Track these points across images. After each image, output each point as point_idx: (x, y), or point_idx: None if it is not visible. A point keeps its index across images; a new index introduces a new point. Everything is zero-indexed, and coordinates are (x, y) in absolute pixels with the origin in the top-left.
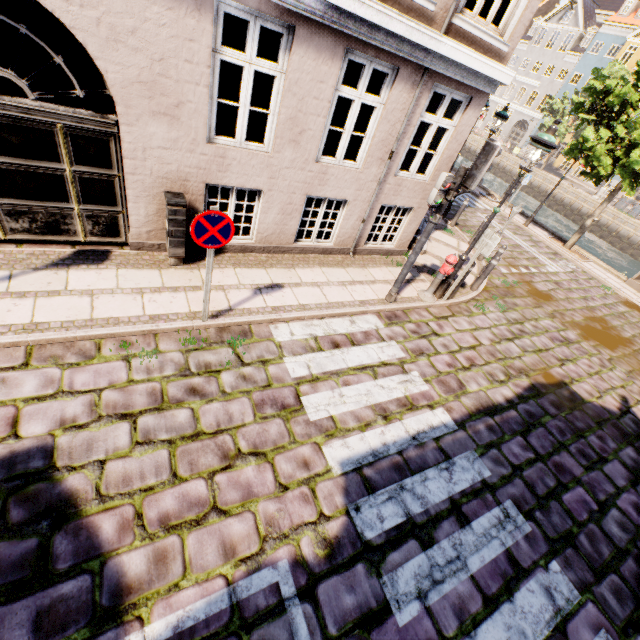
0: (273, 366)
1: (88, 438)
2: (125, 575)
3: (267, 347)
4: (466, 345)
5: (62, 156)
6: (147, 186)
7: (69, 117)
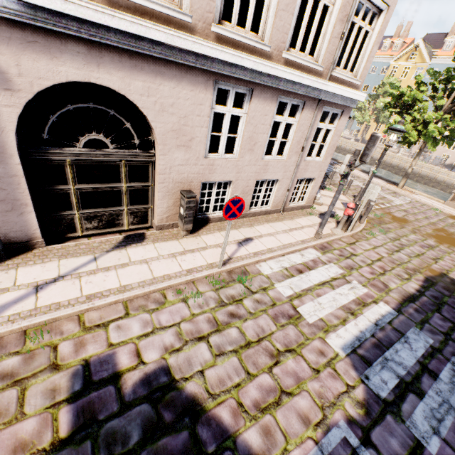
0: (270, 291)
1: (186, 357)
2: (251, 447)
3: (261, 279)
4: (374, 259)
5: (122, 178)
6: (169, 189)
7: (130, 155)
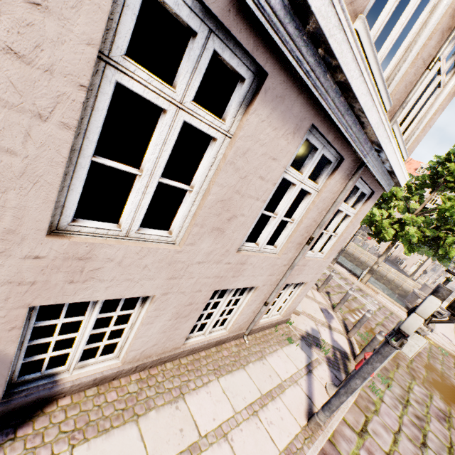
0: None
1: None
2: None
3: None
4: None
5: None
6: None
7: None
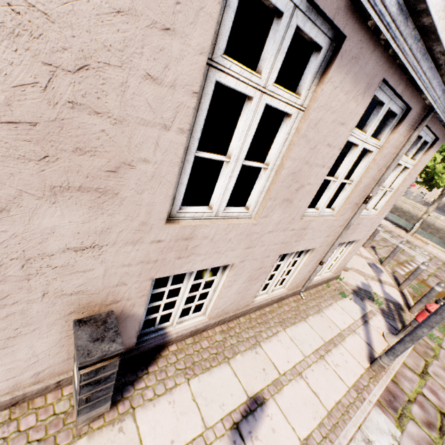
0: None
1: None
2: None
3: None
4: None
5: None
6: (33, 315)
7: None
